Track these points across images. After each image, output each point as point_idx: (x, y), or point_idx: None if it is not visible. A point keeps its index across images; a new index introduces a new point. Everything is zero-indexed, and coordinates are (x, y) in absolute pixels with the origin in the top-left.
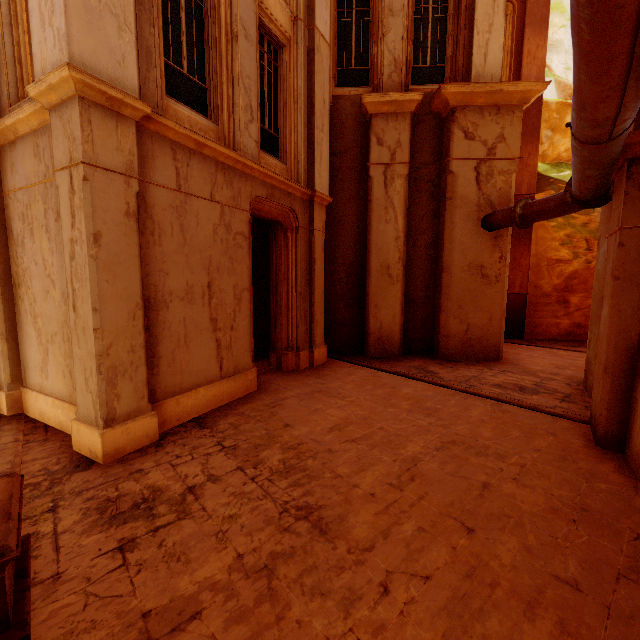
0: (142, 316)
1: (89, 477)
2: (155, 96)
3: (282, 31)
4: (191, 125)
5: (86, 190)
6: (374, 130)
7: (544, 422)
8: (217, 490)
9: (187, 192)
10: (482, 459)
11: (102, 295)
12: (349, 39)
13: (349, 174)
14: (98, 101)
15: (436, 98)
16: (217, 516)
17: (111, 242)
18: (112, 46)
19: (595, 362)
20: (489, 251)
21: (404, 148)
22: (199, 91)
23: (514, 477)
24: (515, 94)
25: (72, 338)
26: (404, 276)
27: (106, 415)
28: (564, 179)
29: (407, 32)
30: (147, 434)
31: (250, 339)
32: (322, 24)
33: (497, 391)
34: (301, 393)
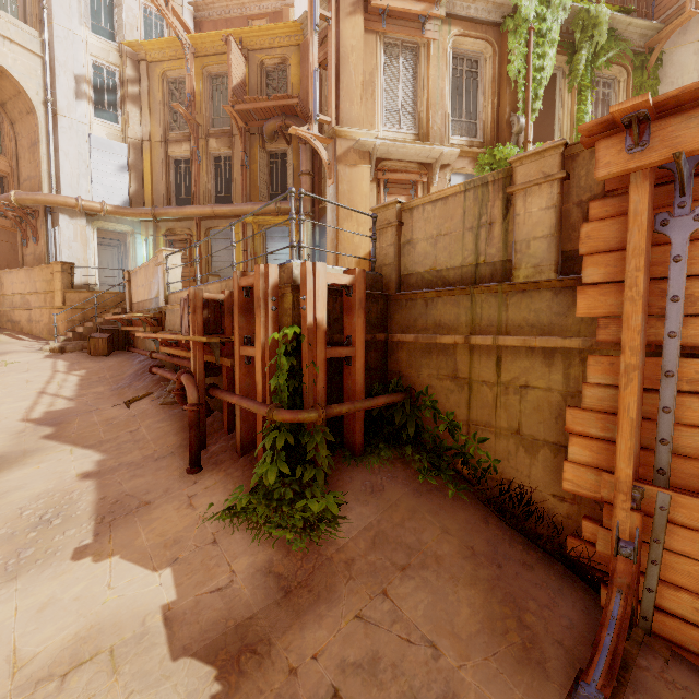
0: None
1: None
2: None
3: None
4: (1, 221)
5: None
6: None
7: None
8: None
9: None
10: None
11: None
12: None
13: None
14: None
15: None
16: None
17: None
18: None
19: None
20: None
21: None
22: None
23: None
24: None
25: None
26: None
27: None
28: None
29: None
30: None
31: None
32: None
33: None
34: None
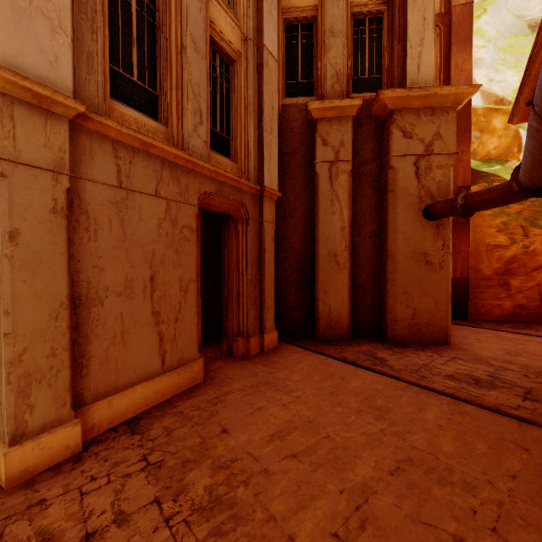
0: (67, 316)
1: None
2: (96, 97)
3: (233, 48)
4: (138, 126)
5: (3, 186)
6: (319, 132)
7: (511, 430)
8: (119, 541)
9: (129, 188)
10: (447, 491)
11: (16, 296)
12: (296, 58)
13: (297, 171)
14: (23, 98)
15: (375, 103)
16: None
17: (32, 240)
18: (43, 46)
19: None
20: (432, 239)
21: (347, 147)
22: (150, 97)
23: (492, 526)
24: (448, 97)
25: None
26: (351, 263)
27: (14, 430)
28: (495, 173)
29: (347, 49)
30: (67, 446)
31: (197, 329)
32: (270, 43)
33: (451, 384)
34: (247, 385)
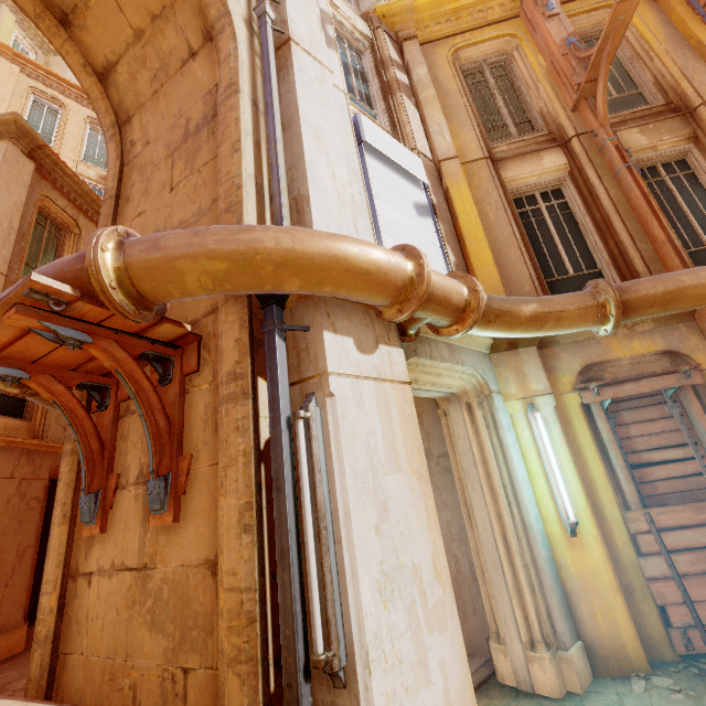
0: None
1: None
2: None
3: None
4: (6, 427)
5: None
6: None
7: None
8: None
9: None
10: None
11: None
12: None
13: None
14: None
15: None
16: None
17: None
18: None
19: None
20: None
21: None
22: (19, 402)
23: None
24: None
25: None
26: None
27: None
28: None
29: None
30: None
31: (26, 594)
32: None
33: None
34: None
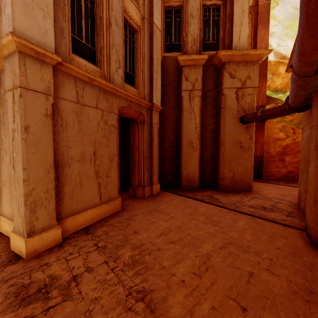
0: (53, 171)
1: (15, 269)
2: (65, 53)
3: (136, 24)
4: (86, 69)
5: (21, 102)
6: (184, 73)
7: (279, 230)
8: (90, 278)
9: (82, 103)
10: (247, 255)
11: (29, 160)
12: (171, 29)
13: (171, 95)
14: (30, 54)
15: (215, 57)
16: (87, 298)
17: (35, 130)
18: (39, 25)
19: (306, 196)
20: (244, 134)
21: (199, 82)
22: (91, 52)
23: (267, 268)
24: (255, 55)
25: (12, 184)
26: (200, 147)
27: (29, 230)
28: (279, 98)
29: (200, 26)
30: (54, 239)
31: (117, 182)
32: (157, 21)
33: (251, 210)
34: (145, 211)
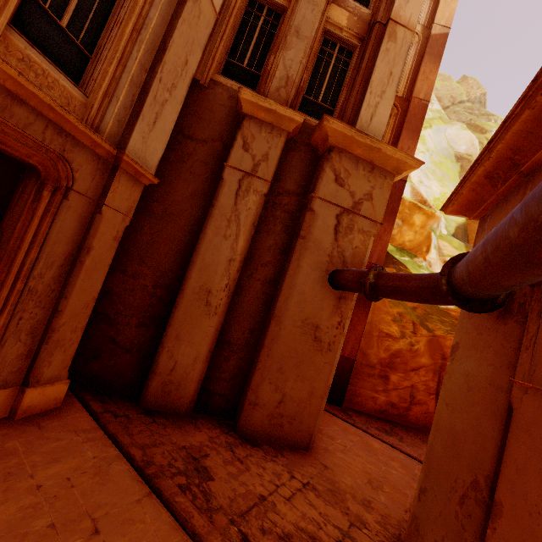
0: None
1: None
2: None
3: None
4: None
5: None
6: (243, 131)
7: None
8: None
9: None
10: None
11: None
12: (249, 39)
13: (201, 167)
14: None
15: (317, 130)
16: None
17: None
18: None
19: None
20: (329, 311)
21: (270, 164)
22: None
23: None
24: (391, 160)
25: None
26: (226, 309)
27: None
28: (404, 263)
29: (307, 61)
30: None
31: None
32: None
33: None
34: None
